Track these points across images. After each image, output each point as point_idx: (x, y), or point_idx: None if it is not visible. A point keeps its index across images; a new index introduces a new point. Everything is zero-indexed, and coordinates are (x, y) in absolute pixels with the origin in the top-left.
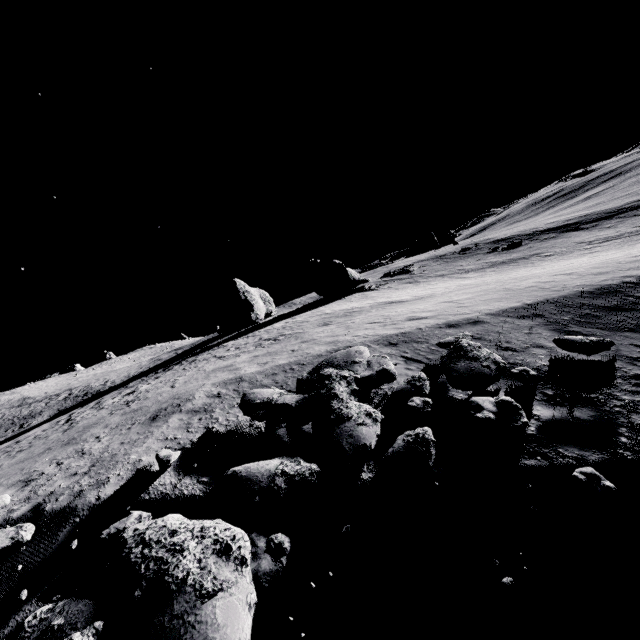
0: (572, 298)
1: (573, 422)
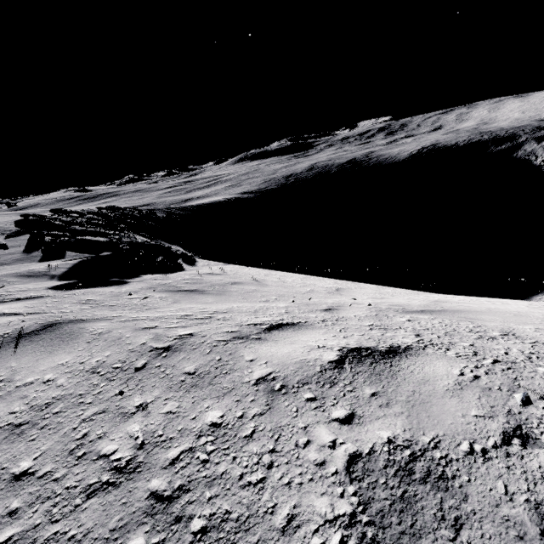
0: (144, 208)
1: (153, 215)
